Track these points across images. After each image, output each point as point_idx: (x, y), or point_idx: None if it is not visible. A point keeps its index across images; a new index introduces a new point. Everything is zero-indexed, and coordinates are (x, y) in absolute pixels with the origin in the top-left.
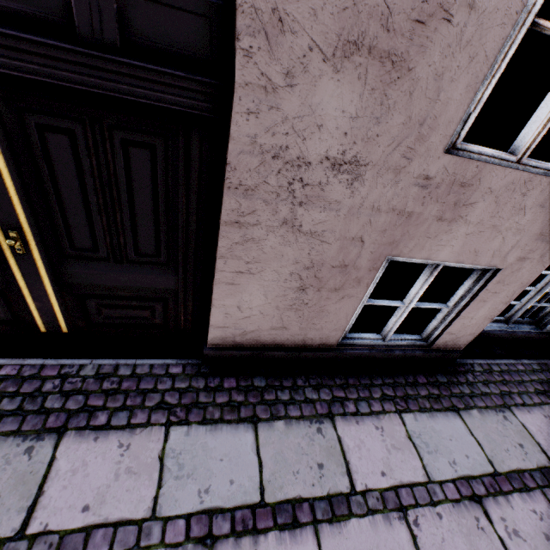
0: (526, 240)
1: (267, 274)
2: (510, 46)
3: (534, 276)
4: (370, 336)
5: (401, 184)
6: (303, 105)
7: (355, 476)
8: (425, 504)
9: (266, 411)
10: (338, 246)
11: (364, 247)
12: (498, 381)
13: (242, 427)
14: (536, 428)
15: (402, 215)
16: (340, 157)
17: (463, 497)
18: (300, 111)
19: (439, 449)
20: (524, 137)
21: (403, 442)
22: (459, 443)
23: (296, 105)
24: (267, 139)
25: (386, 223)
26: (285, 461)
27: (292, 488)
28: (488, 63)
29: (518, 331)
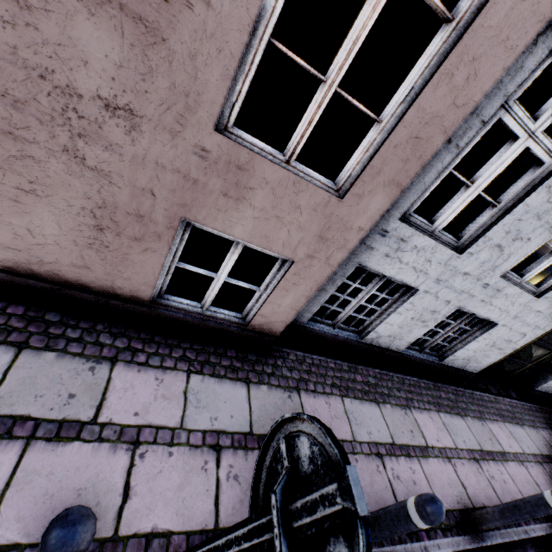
0: (309, 239)
1: (57, 202)
2: (255, 55)
3: (325, 276)
4: (190, 302)
5: (181, 148)
6: (64, 34)
7: (104, 410)
8: (163, 444)
9: (43, 341)
10: (129, 192)
11: (157, 201)
12: (304, 370)
13: (3, 348)
14: (312, 409)
15: (189, 180)
16: (113, 101)
17: (205, 444)
18: (61, 39)
19: (209, 406)
20: (291, 143)
21: (176, 394)
22: (232, 405)
23: (56, 32)
24: (30, 56)
25: (174, 183)
26: (34, 385)
27: (25, 407)
28: (235, 61)
29: (341, 336)
